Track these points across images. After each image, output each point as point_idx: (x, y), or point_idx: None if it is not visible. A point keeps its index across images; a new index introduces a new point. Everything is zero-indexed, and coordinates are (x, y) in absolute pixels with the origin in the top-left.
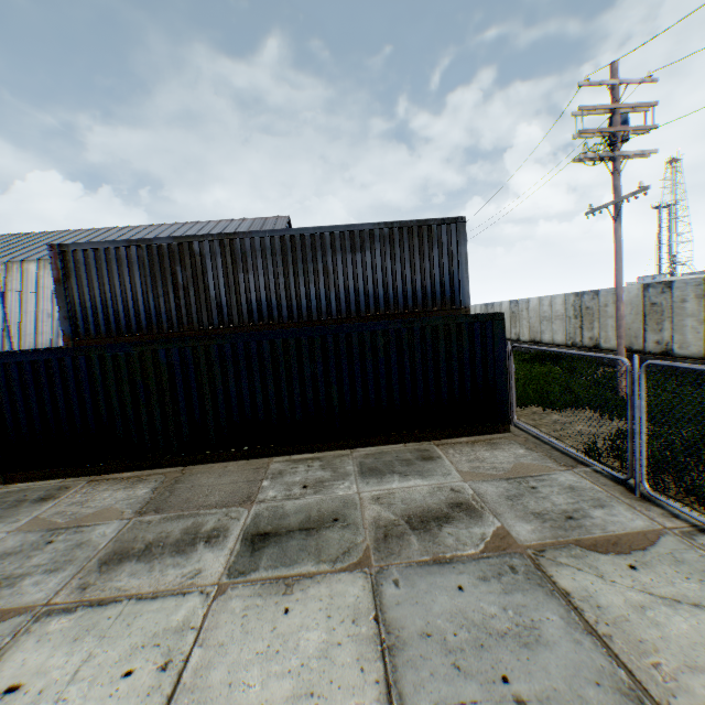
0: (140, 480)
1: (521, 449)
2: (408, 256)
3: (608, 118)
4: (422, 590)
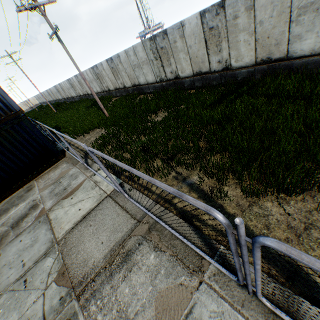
0: None
1: (65, 165)
2: None
3: None
4: (8, 251)
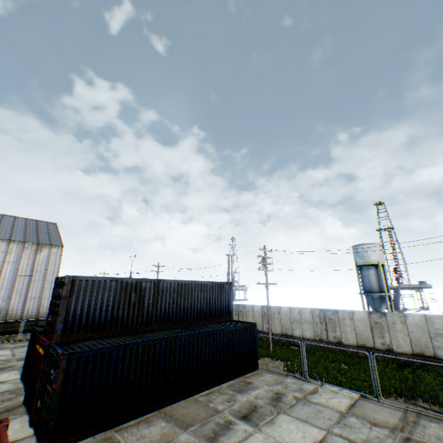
0: (148, 421)
1: (269, 374)
2: (217, 295)
3: (262, 257)
4: (297, 411)
